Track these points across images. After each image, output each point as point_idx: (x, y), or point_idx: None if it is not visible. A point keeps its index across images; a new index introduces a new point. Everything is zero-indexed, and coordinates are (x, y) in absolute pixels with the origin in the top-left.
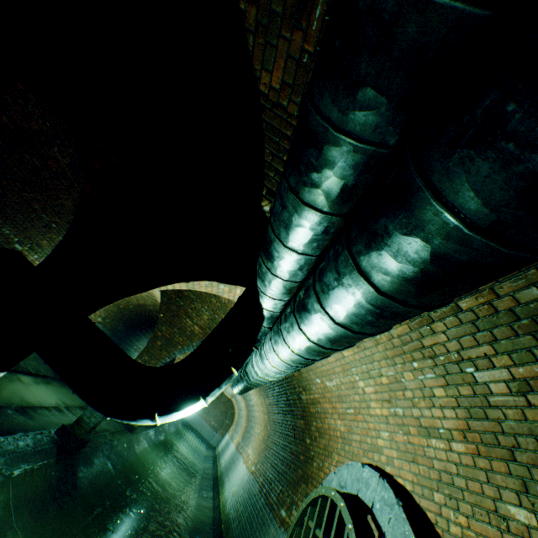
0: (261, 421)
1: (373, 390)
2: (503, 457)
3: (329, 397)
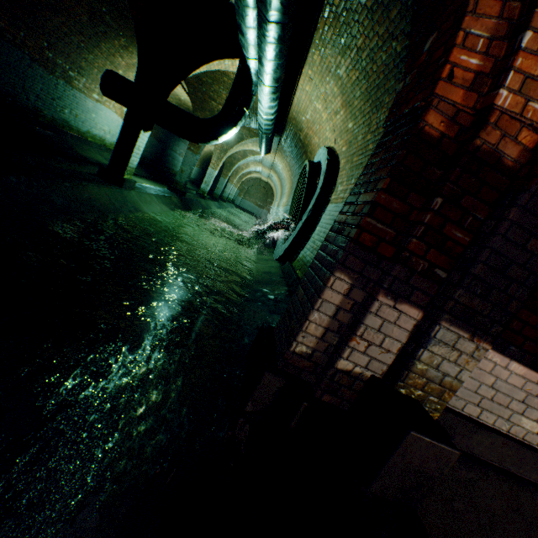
0: (288, 179)
1: (321, 106)
2: (348, 107)
3: (310, 127)
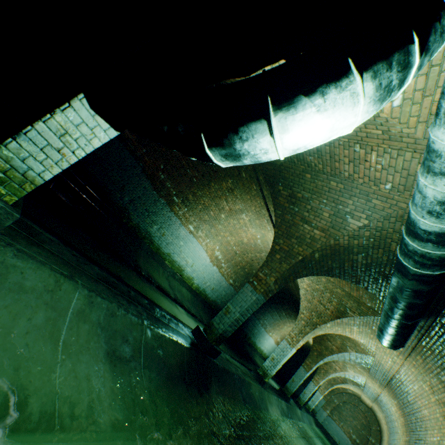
0: (436, 421)
1: None
2: None
3: None
